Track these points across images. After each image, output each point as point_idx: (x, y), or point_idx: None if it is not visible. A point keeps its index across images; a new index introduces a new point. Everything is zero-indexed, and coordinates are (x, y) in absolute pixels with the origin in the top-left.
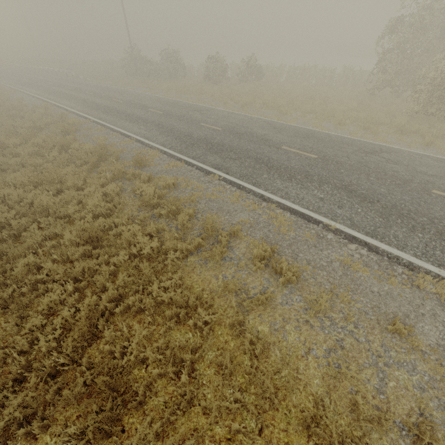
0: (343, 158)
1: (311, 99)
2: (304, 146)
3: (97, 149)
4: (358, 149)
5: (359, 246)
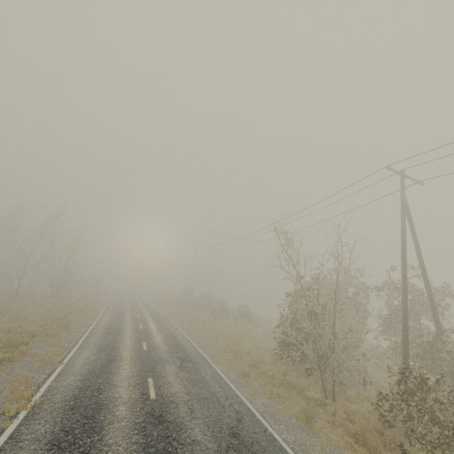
0: (156, 354)
1: (246, 337)
2: (156, 345)
3: (61, 314)
4: (183, 356)
5: (46, 376)
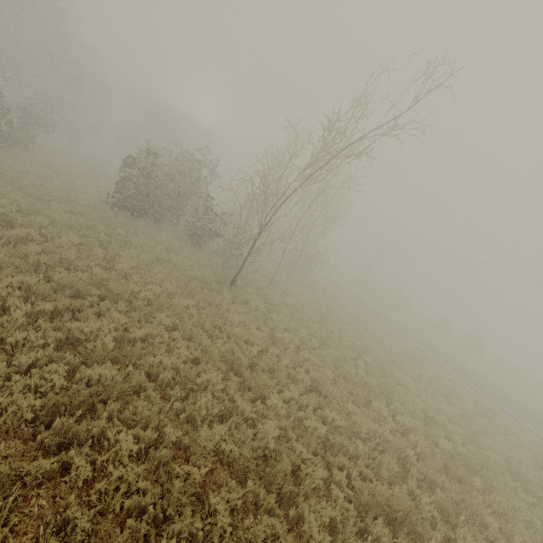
0: None
1: None
2: None
3: (424, 353)
4: None
5: None
